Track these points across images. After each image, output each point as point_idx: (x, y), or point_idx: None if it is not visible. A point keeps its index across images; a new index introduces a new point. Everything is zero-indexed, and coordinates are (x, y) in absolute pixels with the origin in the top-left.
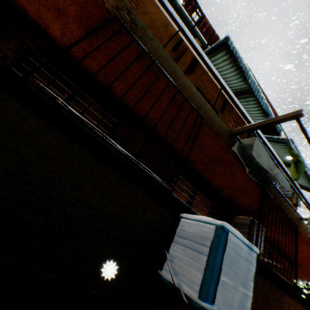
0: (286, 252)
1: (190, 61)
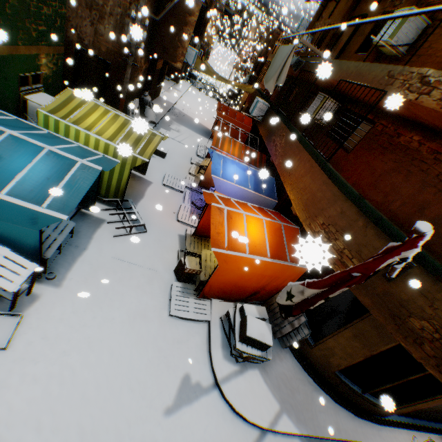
0: (394, 112)
1: (349, 8)
